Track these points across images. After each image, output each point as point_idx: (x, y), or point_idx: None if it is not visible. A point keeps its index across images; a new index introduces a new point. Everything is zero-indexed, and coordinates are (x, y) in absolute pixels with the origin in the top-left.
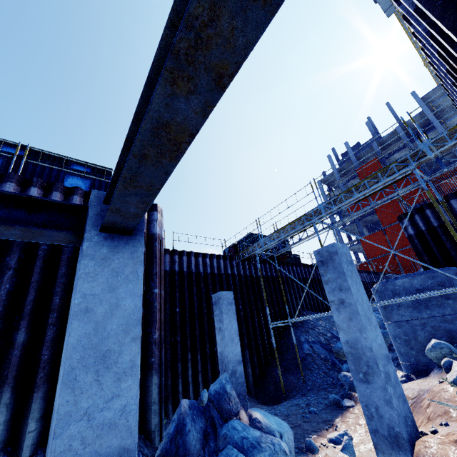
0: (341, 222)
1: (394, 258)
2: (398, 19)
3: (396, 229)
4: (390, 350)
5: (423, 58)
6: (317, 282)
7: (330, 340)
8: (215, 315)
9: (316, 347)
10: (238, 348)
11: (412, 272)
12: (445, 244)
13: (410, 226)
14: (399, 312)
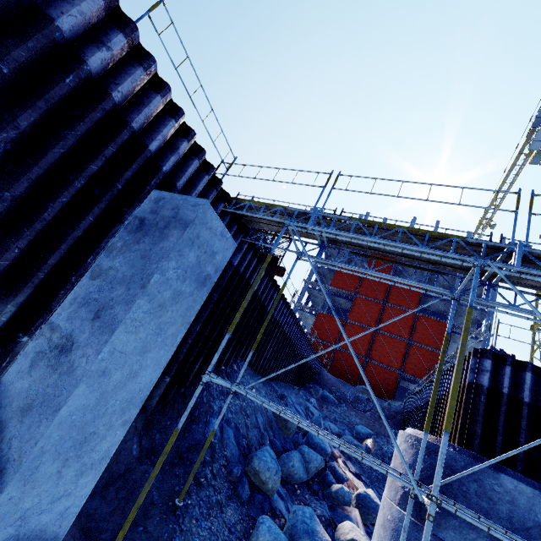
0: (318, 283)
1: (332, 352)
2: (512, 164)
3: (356, 330)
4: (310, 491)
5: (484, 216)
6: (279, 332)
7: (251, 432)
8: (97, 267)
9: (228, 434)
10: (84, 488)
11: (334, 376)
12: (519, 433)
13: (490, 373)
14: (468, 533)
